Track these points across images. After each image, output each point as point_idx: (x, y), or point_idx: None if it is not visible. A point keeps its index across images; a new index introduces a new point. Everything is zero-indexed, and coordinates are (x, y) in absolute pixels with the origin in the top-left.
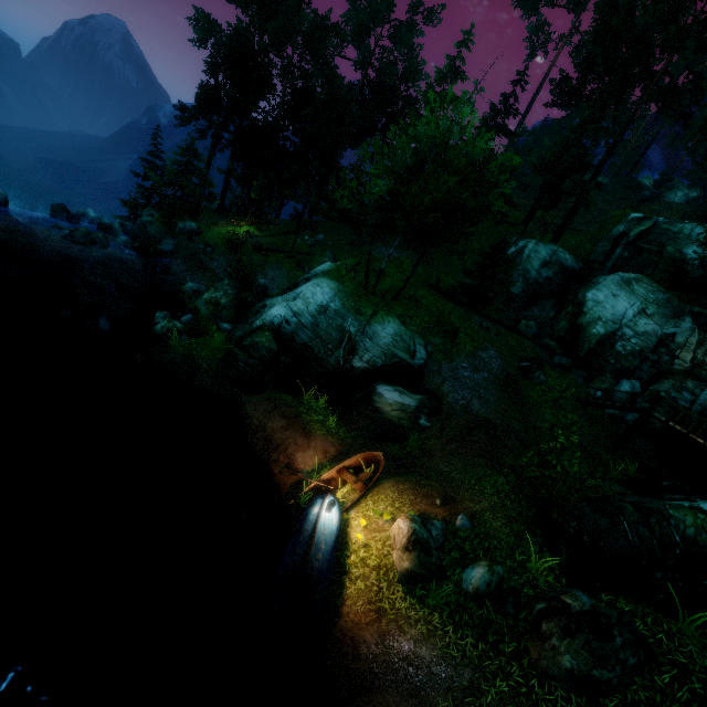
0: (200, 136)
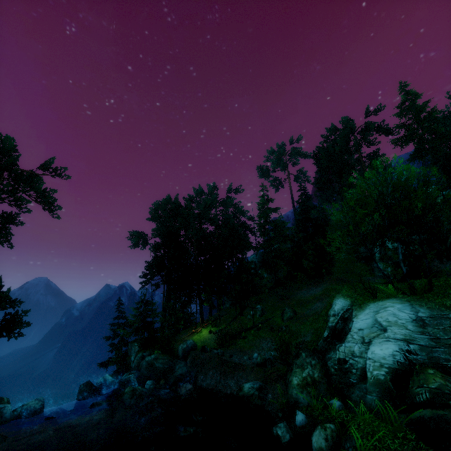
0: (155, 287)
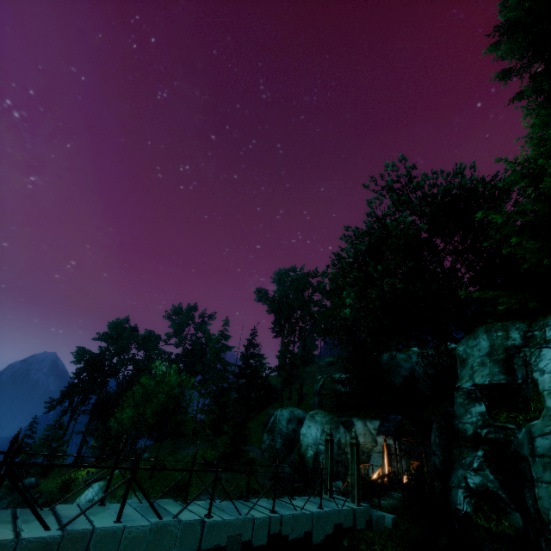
0: (63, 413)
